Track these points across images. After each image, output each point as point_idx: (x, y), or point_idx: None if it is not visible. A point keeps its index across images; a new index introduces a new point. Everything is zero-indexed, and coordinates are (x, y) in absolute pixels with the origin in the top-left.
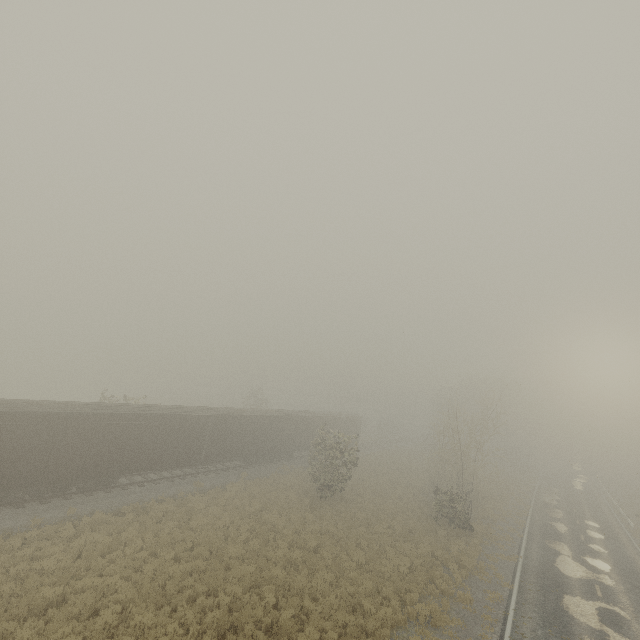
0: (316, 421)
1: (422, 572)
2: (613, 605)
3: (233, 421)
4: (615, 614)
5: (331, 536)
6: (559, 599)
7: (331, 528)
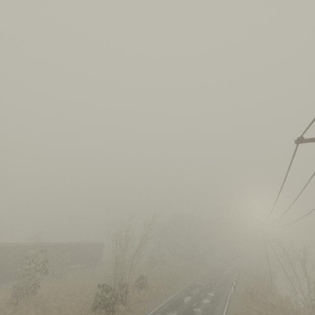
0: (59, 248)
1: None
2: None
3: None
4: None
5: None
6: None
7: None
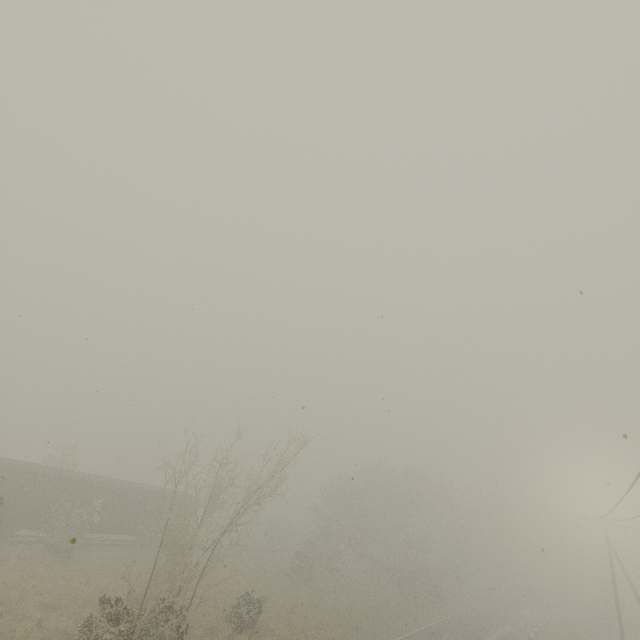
0: (84, 487)
1: None
2: None
3: None
4: None
5: None
6: None
7: None
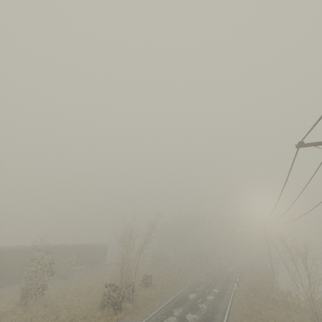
0: (64, 250)
1: None
2: None
3: None
4: None
5: None
6: None
7: None
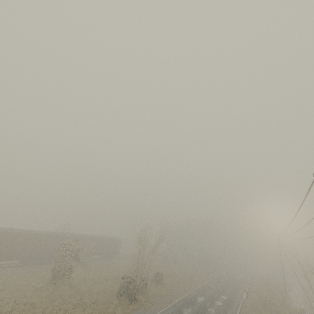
0: (84, 239)
1: None
2: None
3: (14, 236)
4: None
5: (29, 305)
6: None
7: (36, 300)
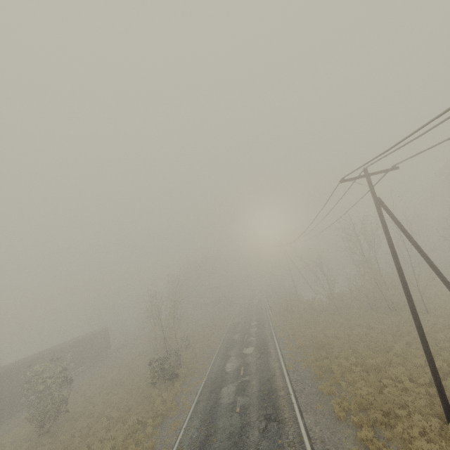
0: (50, 357)
1: (120, 448)
2: (246, 376)
3: None
4: (245, 382)
5: None
6: (217, 395)
7: None
